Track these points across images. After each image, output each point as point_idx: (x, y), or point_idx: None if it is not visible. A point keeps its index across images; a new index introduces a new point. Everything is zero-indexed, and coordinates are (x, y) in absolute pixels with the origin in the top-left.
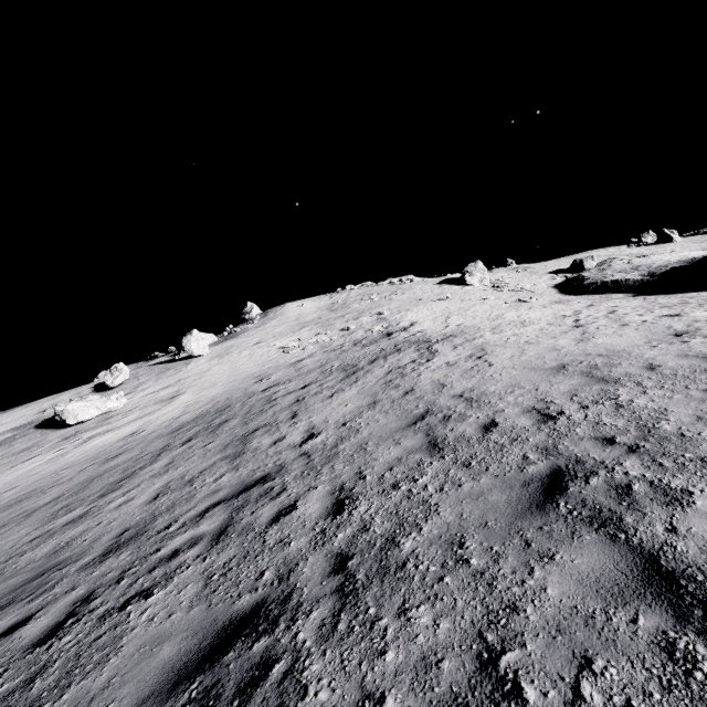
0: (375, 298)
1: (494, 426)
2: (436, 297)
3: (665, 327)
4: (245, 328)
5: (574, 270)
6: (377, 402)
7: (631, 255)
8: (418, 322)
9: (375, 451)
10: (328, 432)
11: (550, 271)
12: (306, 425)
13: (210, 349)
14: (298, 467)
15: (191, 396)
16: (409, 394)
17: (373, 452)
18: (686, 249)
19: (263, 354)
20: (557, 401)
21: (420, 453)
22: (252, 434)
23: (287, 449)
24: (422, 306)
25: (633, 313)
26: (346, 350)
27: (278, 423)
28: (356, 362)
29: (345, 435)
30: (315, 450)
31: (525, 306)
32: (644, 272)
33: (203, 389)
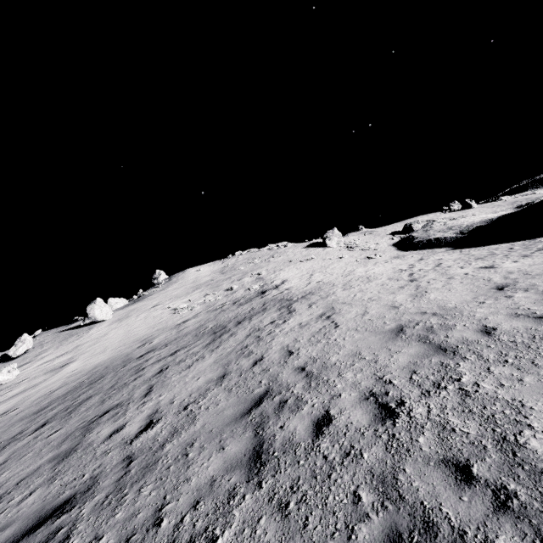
0: (257, 261)
1: (327, 424)
2: (304, 258)
3: (485, 280)
4: (152, 292)
5: (406, 231)
6: (226, 375)
7: (445, 219)
8: (288, 279)
9: (194, 461)
10: (166, 420)
11: (389, 233)
12: (151, 408)
13: (114, 313)
14: (108, 486)
15: (79, 363)
16: (257, 365)
17: (192, 463)
18: (483, 212)
19: (157, 316)
20: (396, 382)
21: (238, 471)
22: (98, 419)
23: (117, 446)
24: (292, 266)
25: (455, 265)
26: (224, 310)
27: (129, 403)
28: (226, 324)
29: (179, 426)
30: (141, 450)
31: (371, 262)
32: (457, 231)
33: (93, 355)
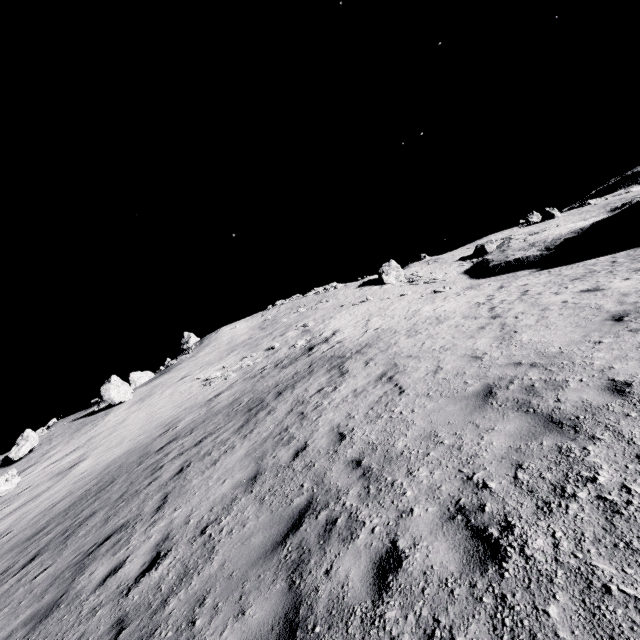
0: (302, 310)
1: (394, 569)
2: (358, 300)
3: (593, 308)
4: (181, 360)
5: (478, 254)
6: (258, 475)
7: (524, 234)
8: (340, 329)
9: (201, 636)
10: (177, 552)
11: (458, 259)
12: (161, 531)
13: (136, 392)
14: None
15: (90, 462)
16: (298, 458)
17: None
18: (569, 221)
19: (185, 390)
20: (493, 484)
21: None
22: (95, 551)
23: (109, 599)
24: (345, 311)
25: (547, 291)
26: (264, 376)
27: (136, 523)
28: (264, 396)
29: (191, 564)
30: (136, 609)
31: (440, 297)
32: (541, 247)
33: (108, 449)
